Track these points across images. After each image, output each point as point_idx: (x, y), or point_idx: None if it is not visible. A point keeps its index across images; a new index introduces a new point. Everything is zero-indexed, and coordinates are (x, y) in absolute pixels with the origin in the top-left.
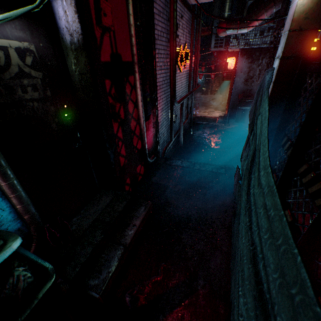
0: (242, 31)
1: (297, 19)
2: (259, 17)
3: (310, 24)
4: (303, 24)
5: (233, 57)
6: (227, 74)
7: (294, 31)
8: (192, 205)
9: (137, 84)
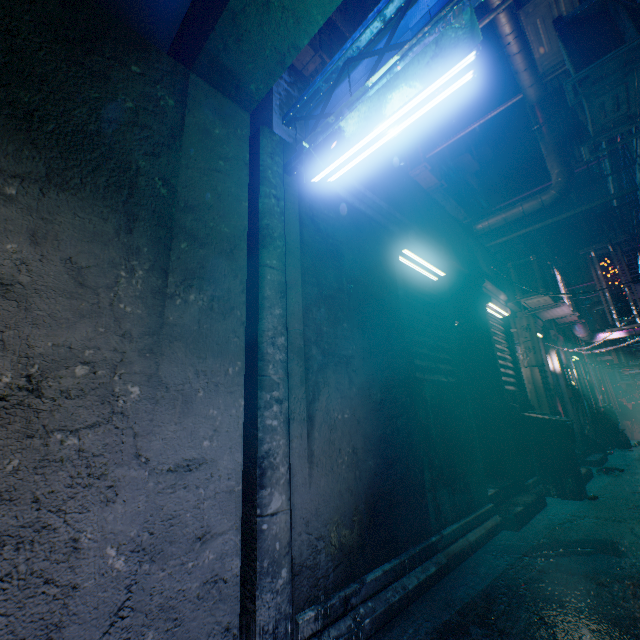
0: None
1: None
2: None
3: None
4: None
5: None
6: None
7: None
8: None
9: (596, 393)
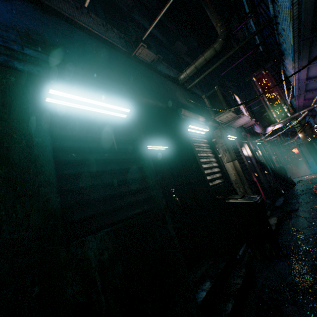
0: (292, 141)
1: (301, 139)
2: (295, 136)
3: (305, 138)
4: (303, 139)
5: (295, 148)
6: (297, 156)
7: (302, 140)
8: (304, 178)
9: (272, 159)
